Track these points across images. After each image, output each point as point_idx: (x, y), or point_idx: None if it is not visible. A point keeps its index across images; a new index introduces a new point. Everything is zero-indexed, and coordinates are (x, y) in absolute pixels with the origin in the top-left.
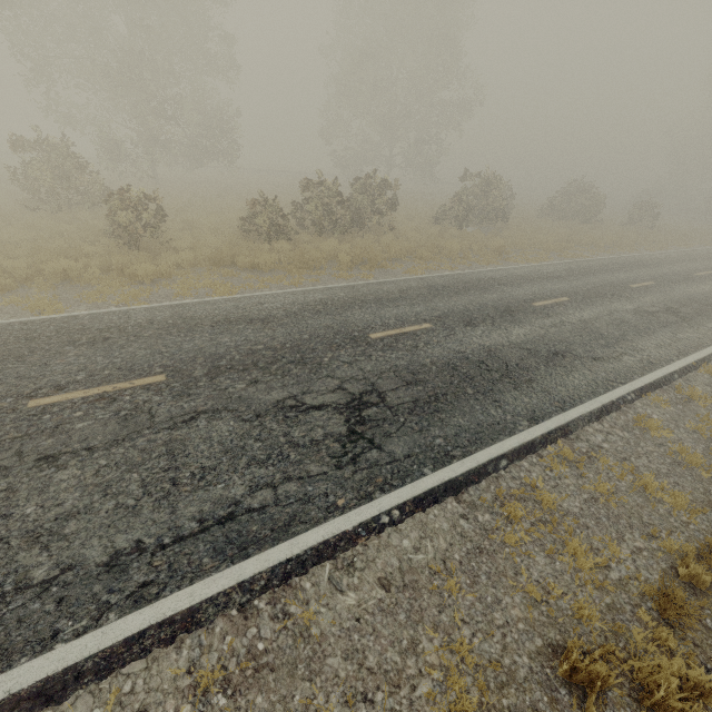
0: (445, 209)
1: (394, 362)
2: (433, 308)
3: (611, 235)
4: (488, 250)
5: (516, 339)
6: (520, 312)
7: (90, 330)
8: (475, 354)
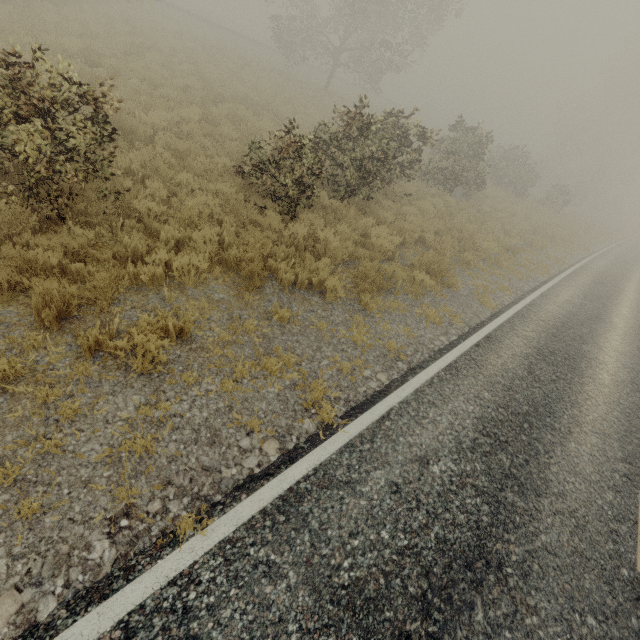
0: (442, 168)
1: None
2: (602, 431)
3: (562, 229)
4: (501, 246)
5: None
6: None
7: None
8: None
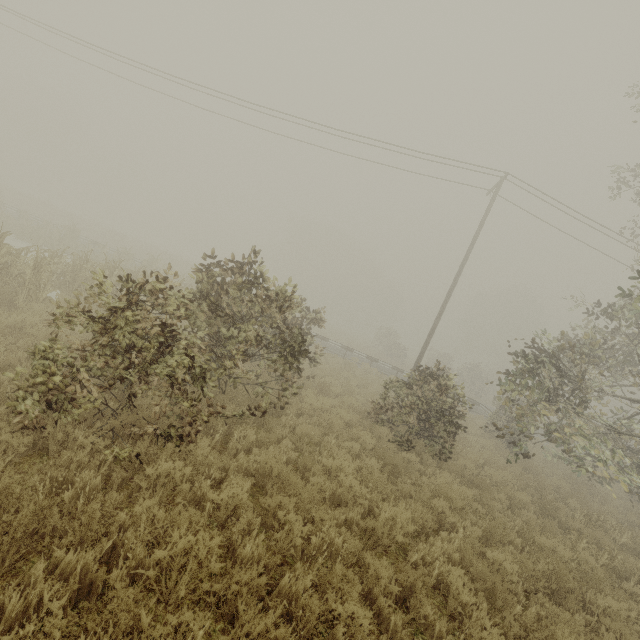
0: None
1: None
2: None
3: None
4: None
5: None
6: None
7: None
8: None
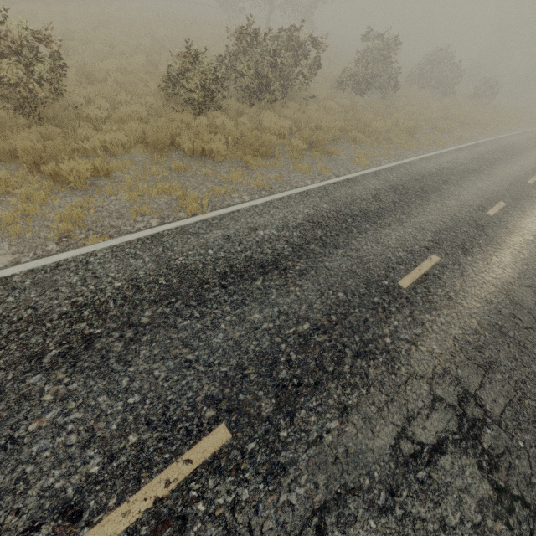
0: (351, 74)
1: (450, 331)
2: (421, 227)
3: (477, 114)
4: (400, 129)
5: (513, 272)
6: (487, 226)
7: (51, 320)
8: (501, 302)
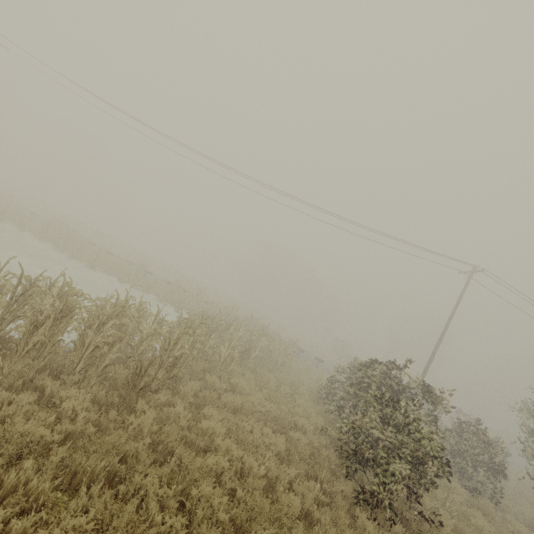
0: None
1: None
2: None
3: None
4: None
5: None
6: None
7: None
8: None
